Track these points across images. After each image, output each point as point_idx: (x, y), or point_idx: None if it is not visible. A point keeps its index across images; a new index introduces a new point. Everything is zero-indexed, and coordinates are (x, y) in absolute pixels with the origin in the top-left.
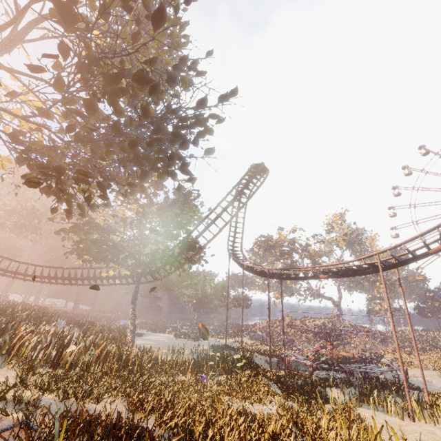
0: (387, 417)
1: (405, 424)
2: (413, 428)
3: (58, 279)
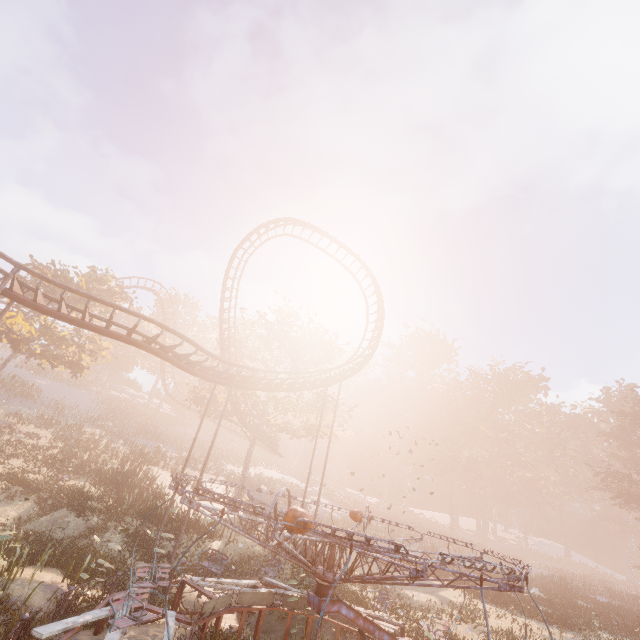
0: None
1: None
2: None
3: None
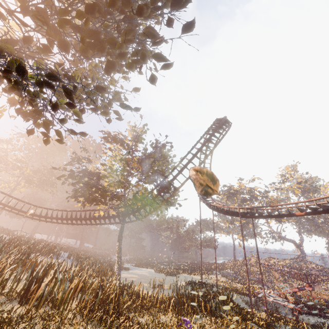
0: None
1: None
2: None
3: (63, 219)
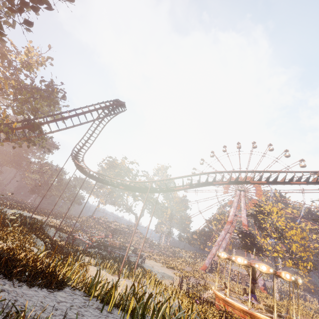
0: (103, 272)
1: (109, 276)
2: (111, 278)
3: None
